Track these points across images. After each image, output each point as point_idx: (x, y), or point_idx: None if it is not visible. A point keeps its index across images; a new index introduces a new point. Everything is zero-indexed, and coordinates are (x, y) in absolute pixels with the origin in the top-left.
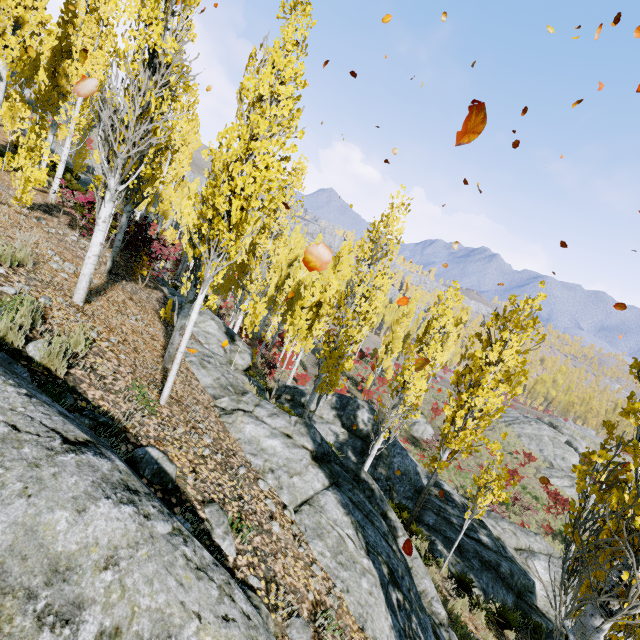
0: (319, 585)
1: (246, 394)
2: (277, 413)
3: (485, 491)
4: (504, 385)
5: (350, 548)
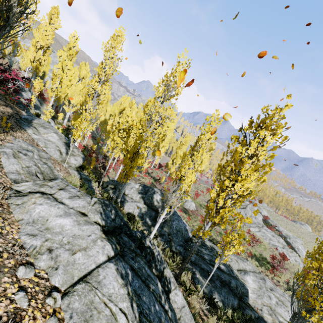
0: None
1: (54, 180)
2: (79, 195)
3: (230, 246)
4: (257, 173)
5: None
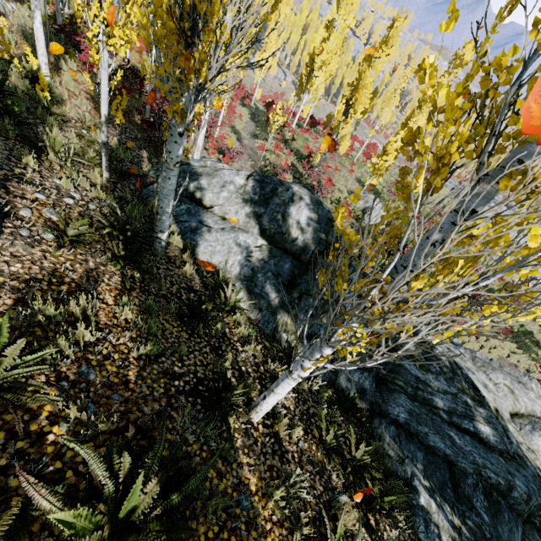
0: None
1: None
2: None
3: None
4: None
5: None
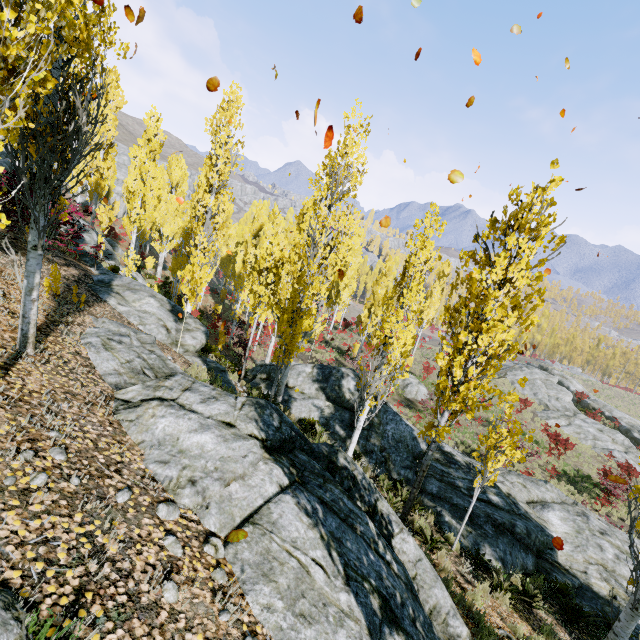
0: None
1: (172, 377)
2: (216, 396)
3: (495, 453)
4: (516, 313)
5: (318, 582)
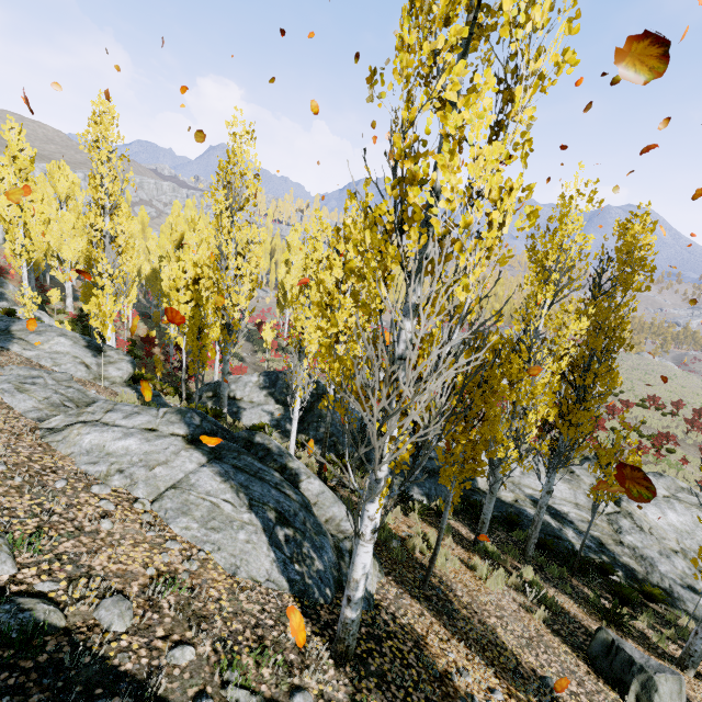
0: (172, 557)
1: (93, 404)
2: (139, 411)
3: None
4: None
5: (227, 511)
